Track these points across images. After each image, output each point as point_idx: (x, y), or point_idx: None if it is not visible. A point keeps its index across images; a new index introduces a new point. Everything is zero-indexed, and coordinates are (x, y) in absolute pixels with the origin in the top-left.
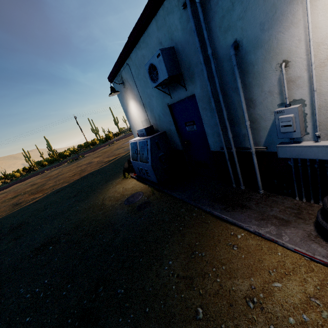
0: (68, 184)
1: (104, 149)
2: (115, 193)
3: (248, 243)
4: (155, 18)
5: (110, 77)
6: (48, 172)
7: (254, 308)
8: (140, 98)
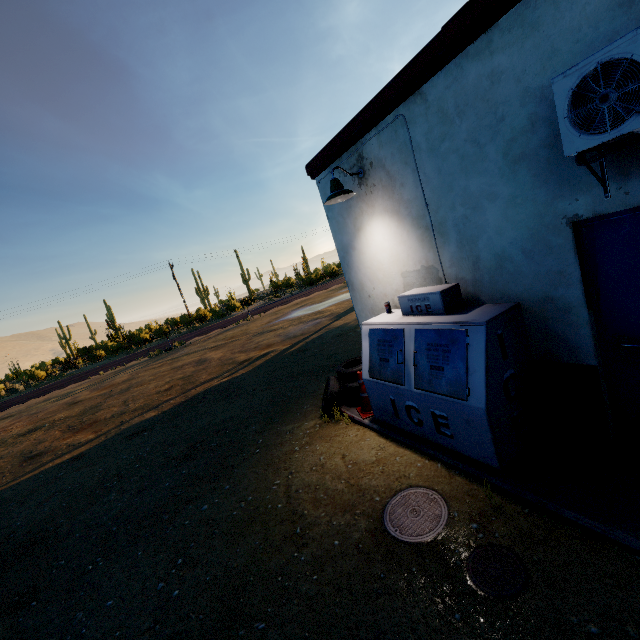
0: (158, 413)
1: (227, 331)
2: (325, 477)
3: None
4: None
5: (319, 162)
6: (108, 375)
7: None
8: (424, 209)
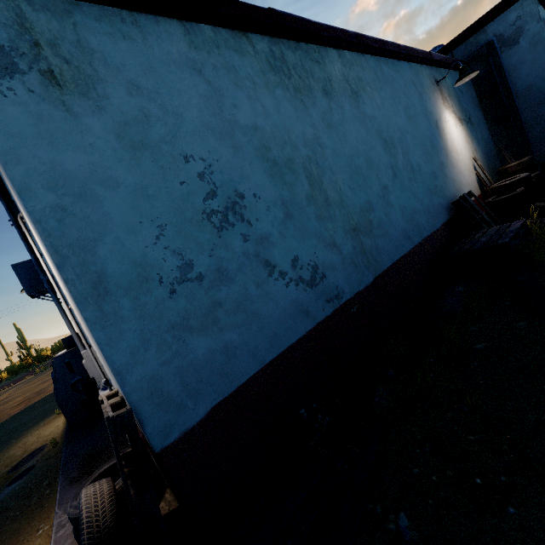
0: None
1: None
2: (19, 449)
3: (33, 544)
4: None
5: None
6: None
7: None
8: None
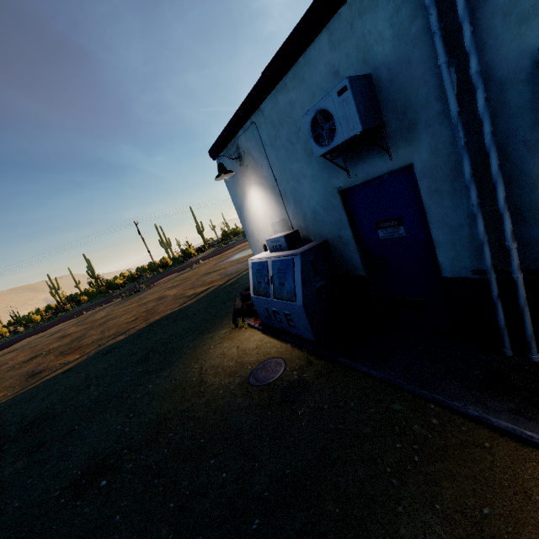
0: (126, 336)
1: (183, 274)
2: (224, 360)
3: None
4: (327, 28)
5: (215, 149)
6: (89, 314)
7: None
8: (274, 182)
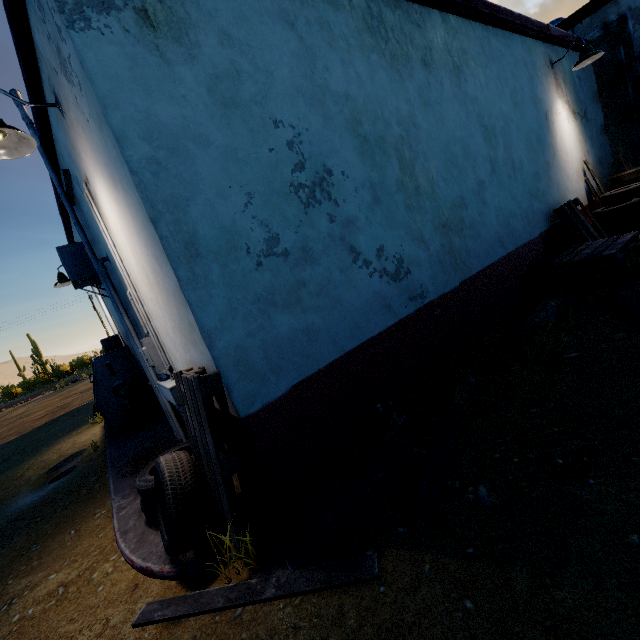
0: (17, 436)
1: None
2: (54, 454)
3: (93, 523)
4: None
5: None
6: (9, 411)
7: (3, 611)
8: (100, 292)
